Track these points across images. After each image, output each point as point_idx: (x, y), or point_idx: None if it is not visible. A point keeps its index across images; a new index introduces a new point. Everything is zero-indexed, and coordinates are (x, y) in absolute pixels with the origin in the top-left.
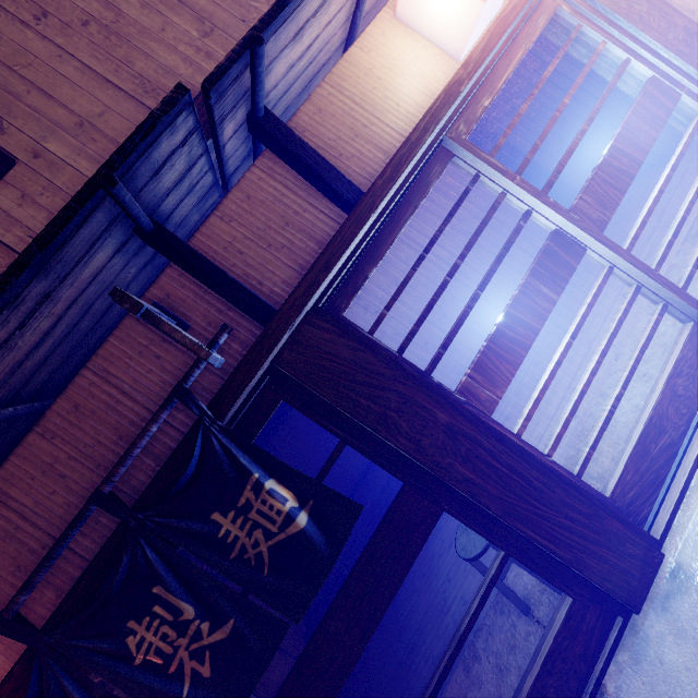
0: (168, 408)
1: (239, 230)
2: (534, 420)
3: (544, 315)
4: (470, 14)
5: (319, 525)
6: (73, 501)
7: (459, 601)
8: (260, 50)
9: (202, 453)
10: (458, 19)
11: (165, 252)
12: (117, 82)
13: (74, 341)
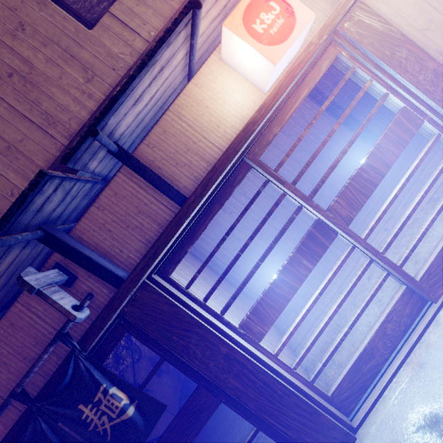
0: (53, 345)
1: (109, 216)
2: (316, 304)
3: (302, 279)
4: (267, 70)
5: (141, 413)
6: (11, 377)
7: None
8: (97, 138)
9: (74, 370)
10: (260, 70)
11: (52, 248)
12: (31, 117)
13: (9, 287)
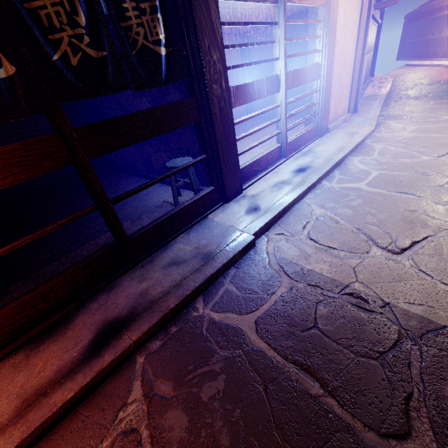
0: None
1: None
2: None
3: (260, 97)
4: None
5: (167, 63)
6: None
7: (134, 208)
8: None
9: None
10: None
11: None
12: None
13: None
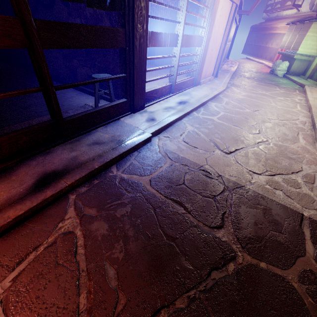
0: None
1: None
2: None
3: (165, 45)
4: None
5: None
6: None
7: (60, 105)
8: None
9: None
10: None
11: None
12: None
13: None
